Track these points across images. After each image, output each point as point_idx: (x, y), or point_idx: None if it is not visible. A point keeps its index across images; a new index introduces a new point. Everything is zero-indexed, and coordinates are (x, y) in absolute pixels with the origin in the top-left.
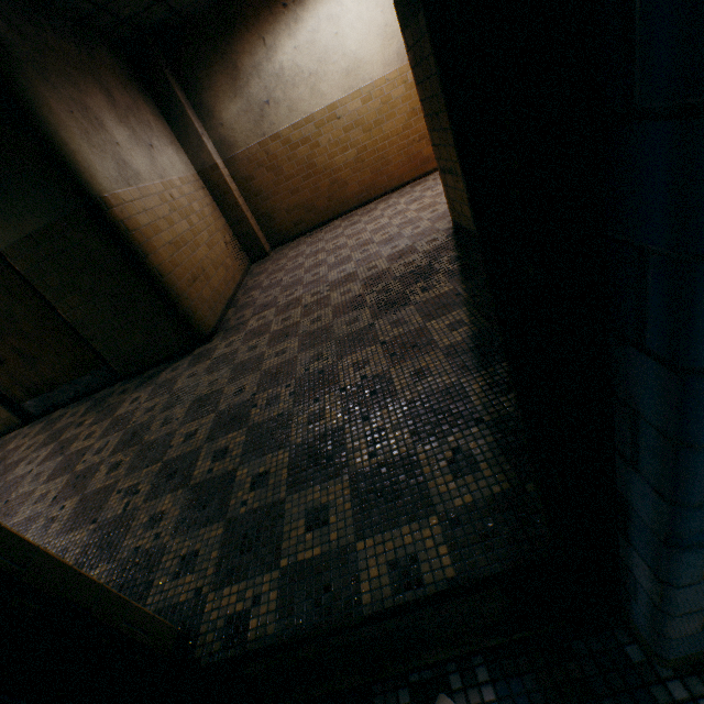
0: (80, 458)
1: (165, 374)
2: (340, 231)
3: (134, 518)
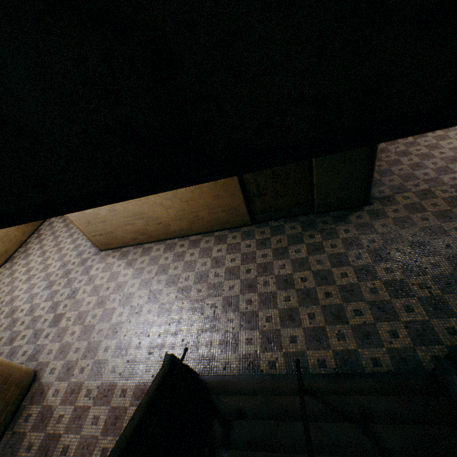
0: (345, 258)
1: (353, 219)
2: (411, 139)
3: (445, 300)
